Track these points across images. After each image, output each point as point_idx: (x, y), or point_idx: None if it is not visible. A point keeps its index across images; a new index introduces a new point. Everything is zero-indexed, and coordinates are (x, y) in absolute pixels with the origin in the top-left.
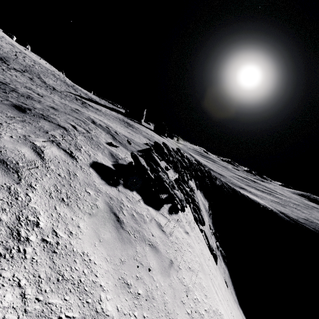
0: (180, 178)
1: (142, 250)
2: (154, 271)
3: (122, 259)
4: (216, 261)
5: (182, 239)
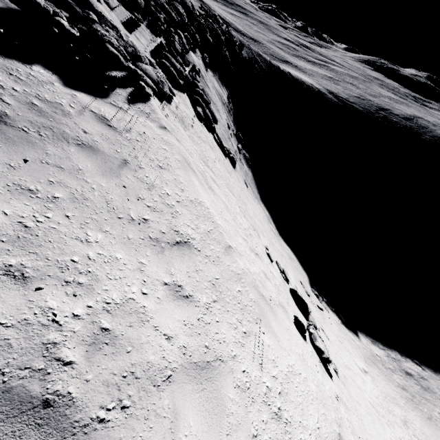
0: (163, 45)
1: (61, 152)
2: (88, 174)
3: (12, 165)
4: (234, 165)
5: (152, 136)
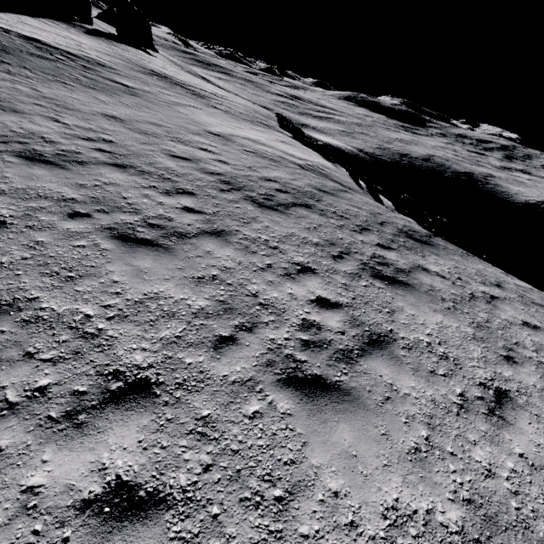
0: None
1: None
2: None
3: None
4: None
5: None
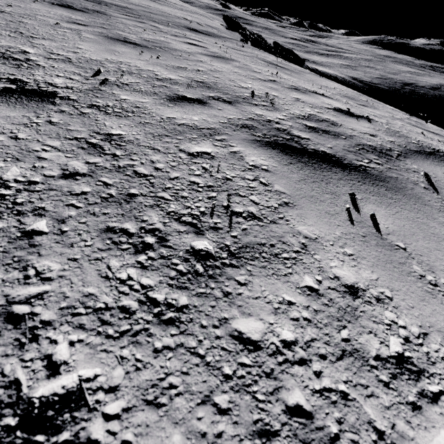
0: None
1: None
2: None
3: None
4: None
5: None
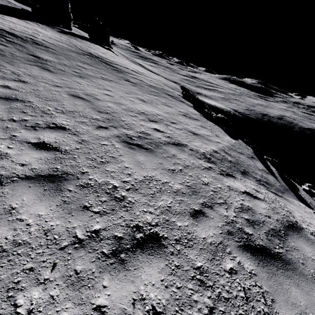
0: None
1: None
2: None
3: None
4: None
5: None
